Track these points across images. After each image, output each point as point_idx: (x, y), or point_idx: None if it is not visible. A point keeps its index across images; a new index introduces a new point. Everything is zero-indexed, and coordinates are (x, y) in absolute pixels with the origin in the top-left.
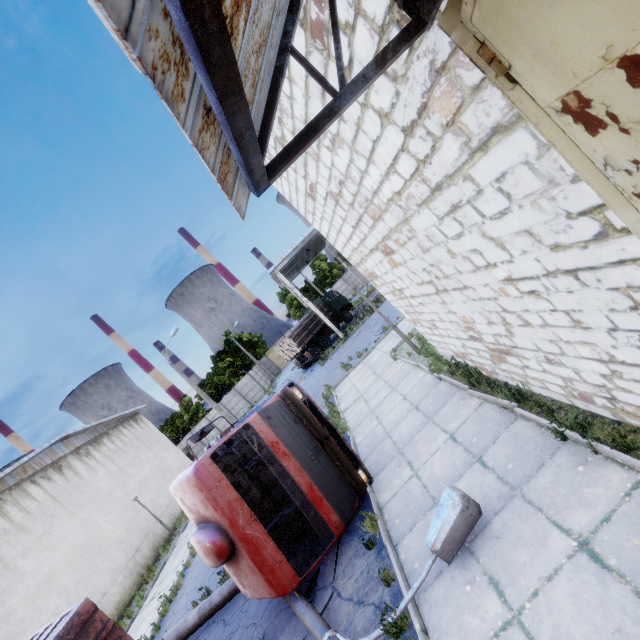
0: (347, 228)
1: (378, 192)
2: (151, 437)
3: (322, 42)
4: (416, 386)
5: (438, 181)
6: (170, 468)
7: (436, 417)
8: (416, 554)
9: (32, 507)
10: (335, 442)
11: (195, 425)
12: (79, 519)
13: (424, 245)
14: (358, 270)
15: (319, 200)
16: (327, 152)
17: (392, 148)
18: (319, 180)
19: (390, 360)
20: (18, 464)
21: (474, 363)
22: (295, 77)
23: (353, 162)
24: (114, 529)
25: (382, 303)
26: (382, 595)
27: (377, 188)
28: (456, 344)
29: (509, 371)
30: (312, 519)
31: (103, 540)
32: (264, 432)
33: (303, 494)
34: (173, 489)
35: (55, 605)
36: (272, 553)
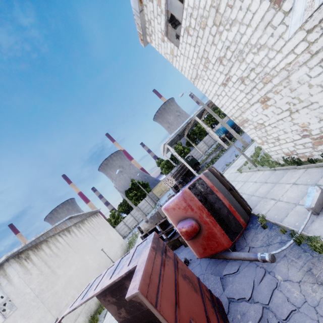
0: (241, 96)
1: (276, 67)
2: (104, 224)
3: (278, 5)
4: (260, 176)
5: (317, 49)
6: (113, 239)
7: (280, 181)
8: (294, 221)
9: (60, 246)
10: (234, 191)
11: (117, 225)
12: (79, 255)
13: (293, 87)
14: (234, 121)
15: (229, 85)
16: (251, 55)
17: (296, 41)
18: (236, 73)
19: (237, 174)
20: (54, 225)
21: (298, 155)
22: (252, 24)
23: (267, 55)
24: (93, 263)
25: (218, 159)
26: (281, 238)
27: (276, 65)
28: (289, 146)
29: (322, 149)
30: (232, 219)
31: (89, 267)
32: (207, 181)
33: (227, 208)
34: (167, 206)
35: (73, 293)
36: (219, 229)
